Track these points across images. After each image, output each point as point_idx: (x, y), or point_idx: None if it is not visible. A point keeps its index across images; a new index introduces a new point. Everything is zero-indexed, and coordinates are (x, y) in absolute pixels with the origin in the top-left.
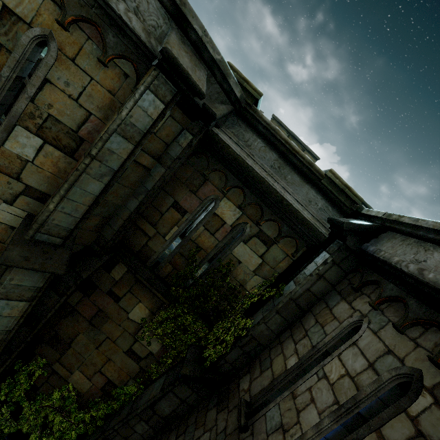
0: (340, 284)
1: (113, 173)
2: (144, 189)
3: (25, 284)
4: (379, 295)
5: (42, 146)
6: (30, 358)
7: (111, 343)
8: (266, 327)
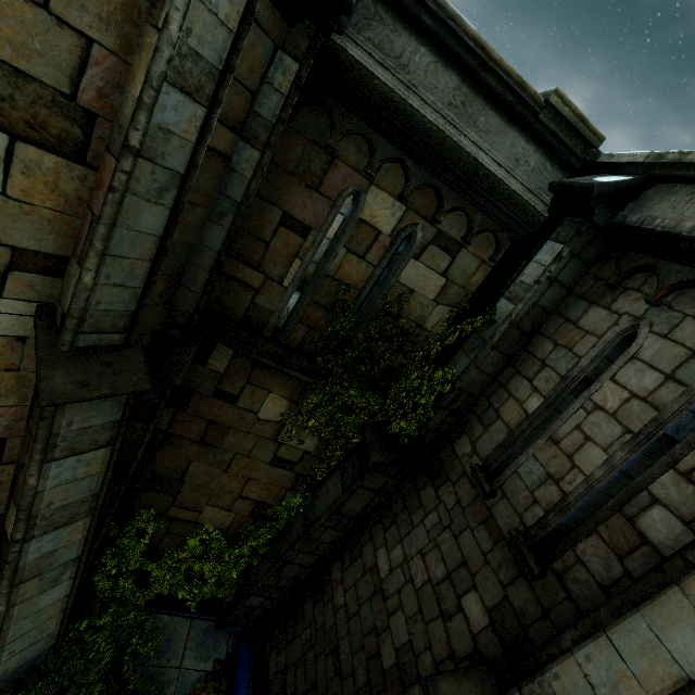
0: (580, 285)
1: (179, 181)
2: (229, 202)
3: (94, 424)
4: (661, 285)
5: (11, 150)
6: (128, 516)
7: (244, 459)
8: (479, 372)
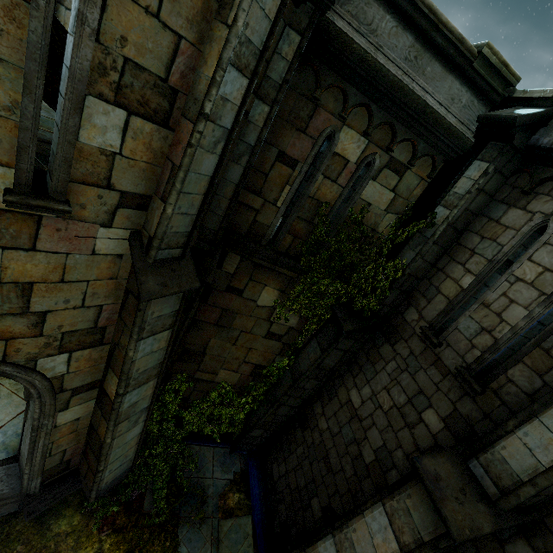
0: (500, 193)
1: (227, 135)
2: (246, 146)
3: (164, 313)
4: None
5: (127, 122)
6: (167, 379)
7: (247, 335)
8: (423, 261)
